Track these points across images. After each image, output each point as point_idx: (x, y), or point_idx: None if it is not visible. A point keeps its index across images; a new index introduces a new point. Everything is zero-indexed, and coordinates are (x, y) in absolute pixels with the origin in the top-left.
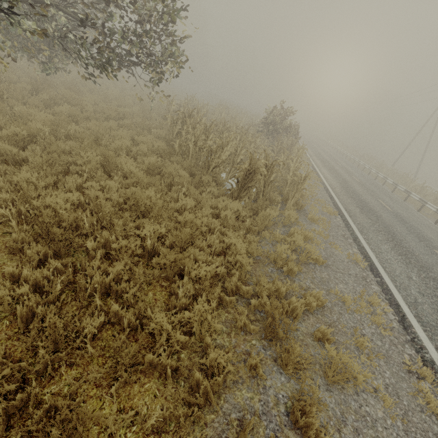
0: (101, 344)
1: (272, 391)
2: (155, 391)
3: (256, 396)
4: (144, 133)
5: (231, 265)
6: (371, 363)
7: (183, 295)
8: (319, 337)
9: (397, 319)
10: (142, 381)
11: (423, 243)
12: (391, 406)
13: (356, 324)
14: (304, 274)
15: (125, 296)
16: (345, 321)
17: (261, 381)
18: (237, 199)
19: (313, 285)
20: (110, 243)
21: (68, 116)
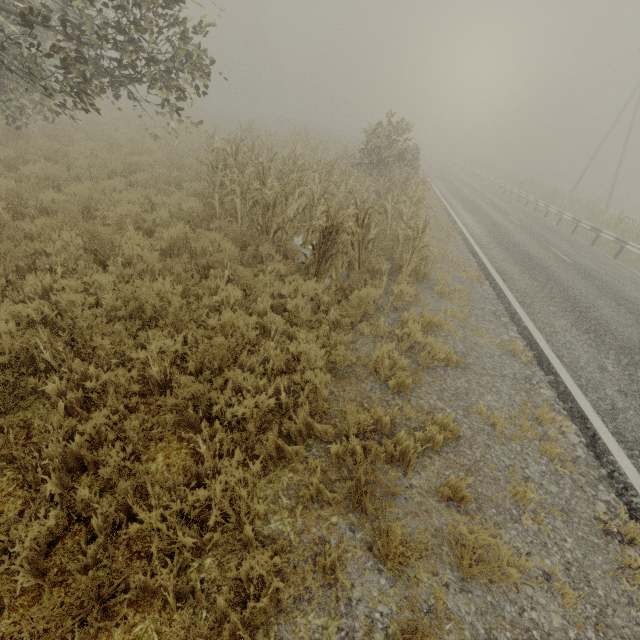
0: (61, 562)
1: (363, 608)
2: (152, 637)
3: (333, 622)
4: (169, 191)
5: (300, 389)
6: (541, 527)
7: (212, 454)
8: (448, 496)
9: (583, 443)
10: (129, 621)
11: (623, 308)
12: (576, 604)
13: (514, 460)
14: (427, 385)
15: (101, 472)
16: (495, 458)
17: (343, 592)
18: (316, 277)
19: (441, 402)
20: (91, 379)
21: (44, 178)
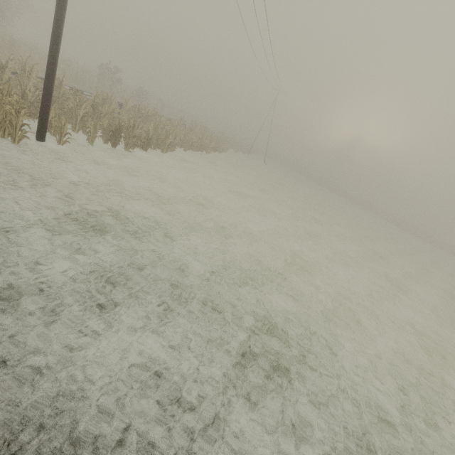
0: None
1: None
2: None
3: None
4: None
5: None
6: None
7: None
8: None
9: None
10: None
11: None
12: None
13: None
14: None
15: None
16: None
17: None
18: None
19: None
20: None
21: None
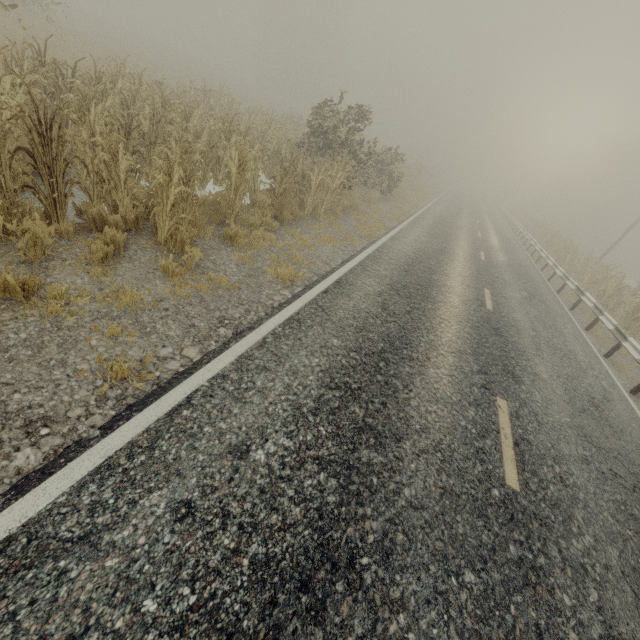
0: None
1: None
2: None
3: None
4: None
5: None
6: None
7: None
8: None
9: None
10: None
11: (481, 377)
12: None
13: None
14: None
15: None
16: None
17: None
18: None
19: None
20: None
21: None
